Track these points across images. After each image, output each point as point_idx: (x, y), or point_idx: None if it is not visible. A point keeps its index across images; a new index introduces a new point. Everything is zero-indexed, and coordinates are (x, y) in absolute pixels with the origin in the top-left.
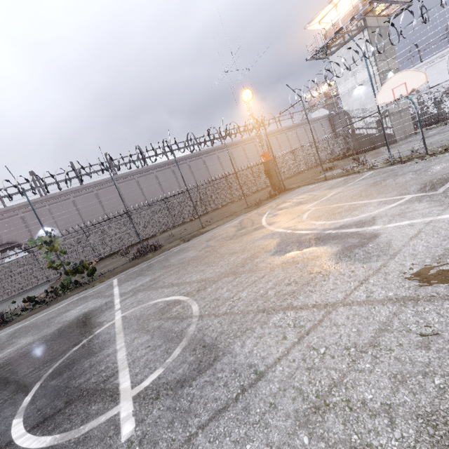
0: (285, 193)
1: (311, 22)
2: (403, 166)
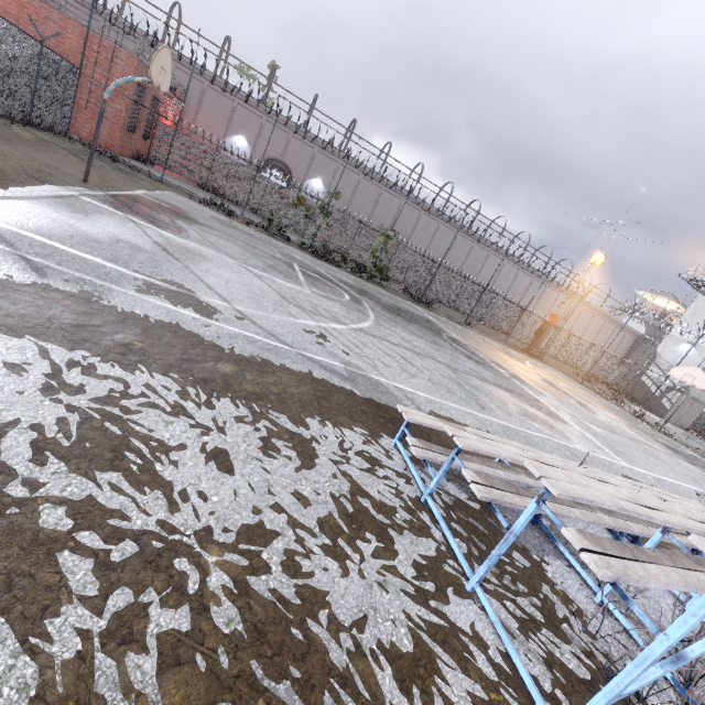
0: (540, 361)
1: None
2: (639, 421)
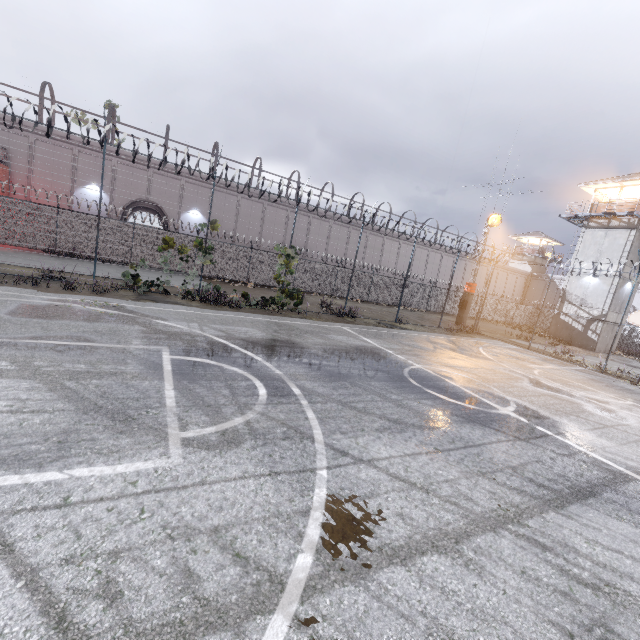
0: (479, 336)
1: (589, 185)
2: (615, 380)
